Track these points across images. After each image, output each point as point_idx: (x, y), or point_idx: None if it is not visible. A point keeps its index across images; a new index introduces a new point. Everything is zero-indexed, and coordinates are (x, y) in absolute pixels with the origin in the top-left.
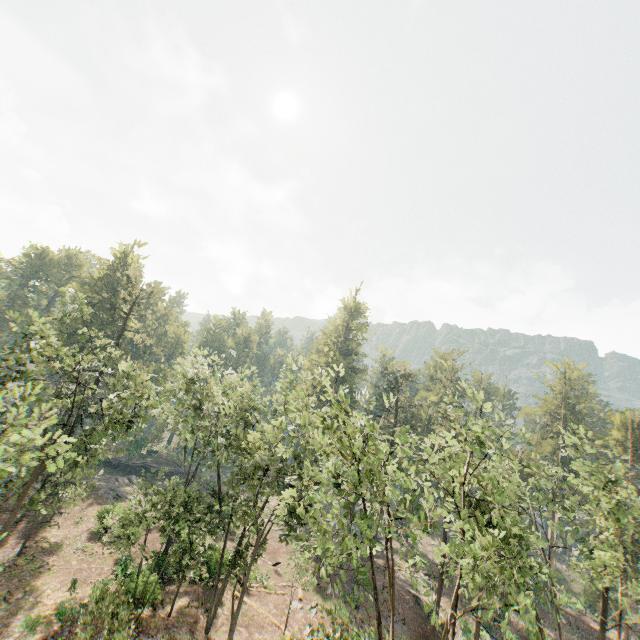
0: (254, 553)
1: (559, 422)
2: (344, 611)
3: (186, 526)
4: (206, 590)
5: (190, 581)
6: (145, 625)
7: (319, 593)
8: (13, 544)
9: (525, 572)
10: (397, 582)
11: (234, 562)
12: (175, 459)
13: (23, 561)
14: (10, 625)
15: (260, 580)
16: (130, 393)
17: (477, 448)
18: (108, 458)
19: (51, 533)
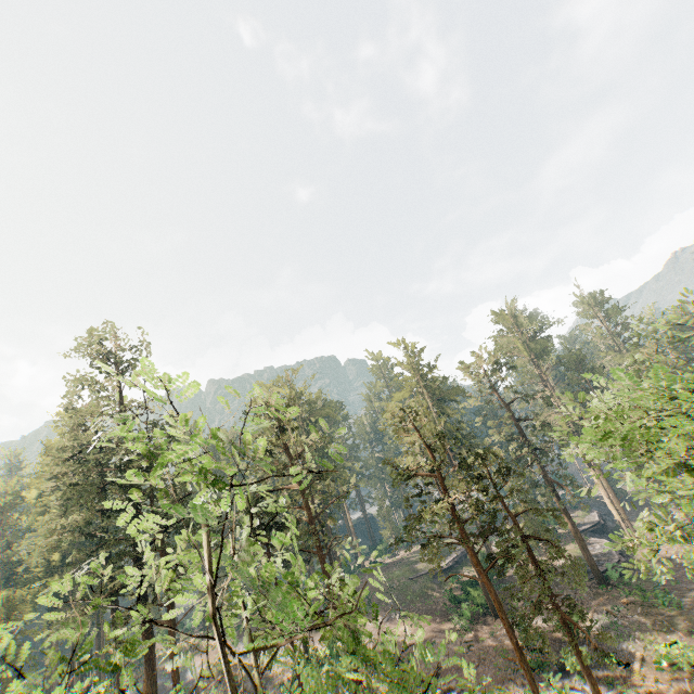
0: None
1: (424, 396)
2: None
3: None
4: None
5: None
6: None
7: None
8: None
9: None
10: None
11: None
12: None
13: None
14: None
15: None
16: None
17: None
18: None
19: None
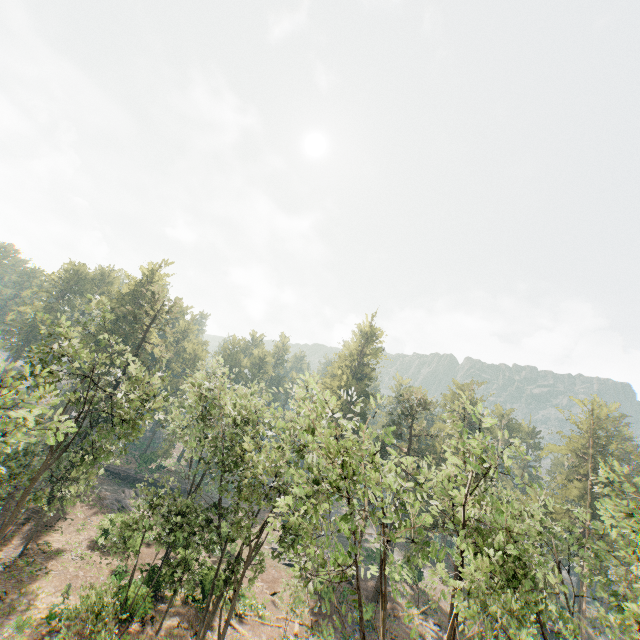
0: (246, 569)
1: (587, 463)
2: (329, 631)
3: (181, 535)
4: (198, 612)
5: (183, 601)
6: (132, 639)
7: (317, 630)
8: (16, 545)
9: (531, 609)
10: (403, 628)
11: (226, 578)
12: (183, 476)
13: (23, 562)
14: (1, 624)
15: (255, 608)
16: (139, 395)
17: (477, 465)
18: (118, 469)
19: (54, 537)
